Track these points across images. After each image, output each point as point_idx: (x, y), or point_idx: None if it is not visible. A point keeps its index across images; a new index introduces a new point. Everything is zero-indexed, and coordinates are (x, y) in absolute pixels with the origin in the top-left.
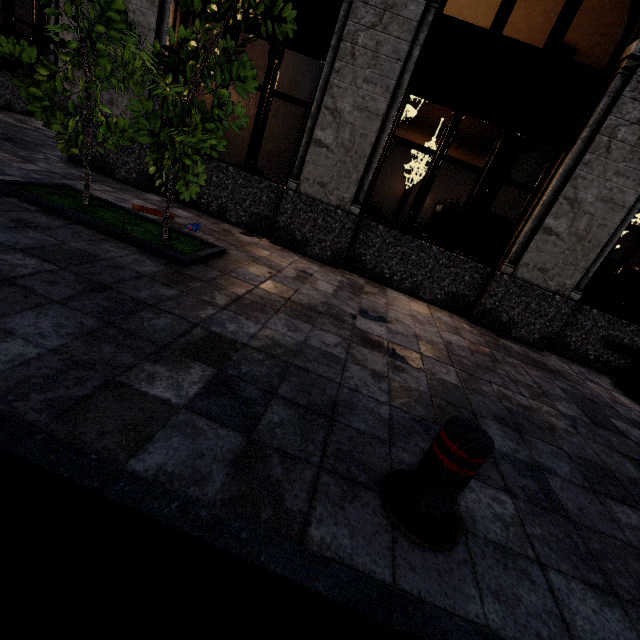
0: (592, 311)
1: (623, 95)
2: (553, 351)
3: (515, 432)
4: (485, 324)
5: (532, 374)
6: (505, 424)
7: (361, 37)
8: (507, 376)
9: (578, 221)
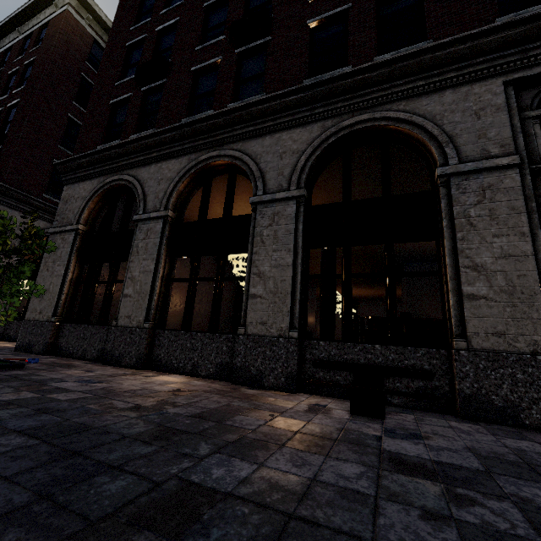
0: (320, 343)
1: (257, 218)
2: (312, 392)
3: (37, 412)
4: (242, 381)
5: (210, 399)
6: (41, 410)
7: (140, 244)
8: (159, 399)
9: (268, 283)
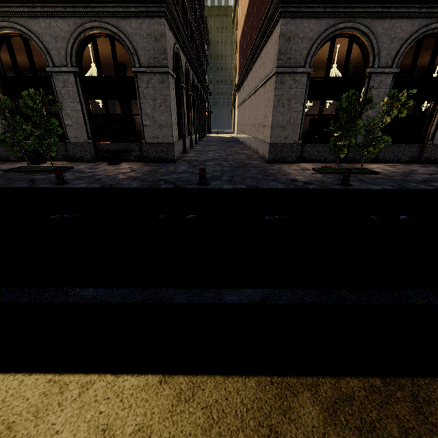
0: None
1: None
2: None
3: None
4: (426, 162)
5: None
6: None
7: (373, 92)
8: None
9: None
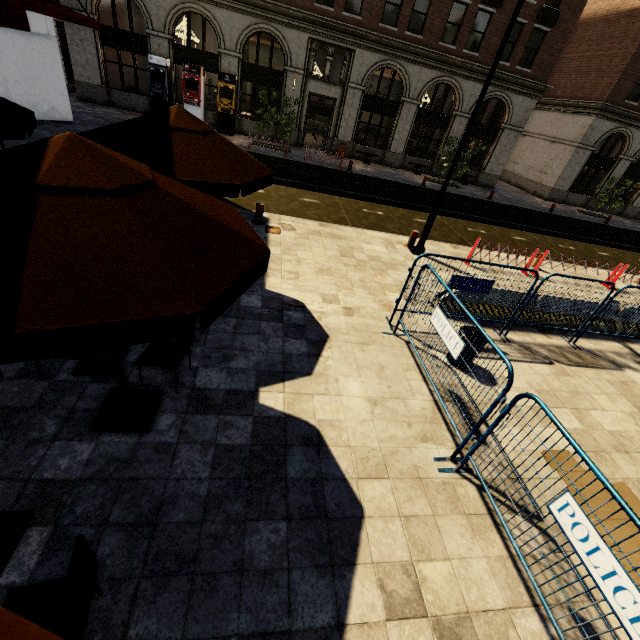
0: None
1: None
2: (634, 219)
3: None
4: (624, 217)
5: None
6: None
7: (617, 169)
8: None
9: None
